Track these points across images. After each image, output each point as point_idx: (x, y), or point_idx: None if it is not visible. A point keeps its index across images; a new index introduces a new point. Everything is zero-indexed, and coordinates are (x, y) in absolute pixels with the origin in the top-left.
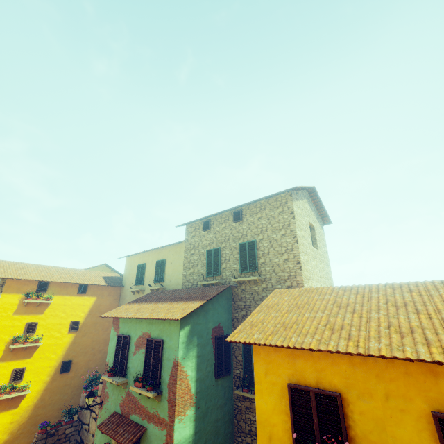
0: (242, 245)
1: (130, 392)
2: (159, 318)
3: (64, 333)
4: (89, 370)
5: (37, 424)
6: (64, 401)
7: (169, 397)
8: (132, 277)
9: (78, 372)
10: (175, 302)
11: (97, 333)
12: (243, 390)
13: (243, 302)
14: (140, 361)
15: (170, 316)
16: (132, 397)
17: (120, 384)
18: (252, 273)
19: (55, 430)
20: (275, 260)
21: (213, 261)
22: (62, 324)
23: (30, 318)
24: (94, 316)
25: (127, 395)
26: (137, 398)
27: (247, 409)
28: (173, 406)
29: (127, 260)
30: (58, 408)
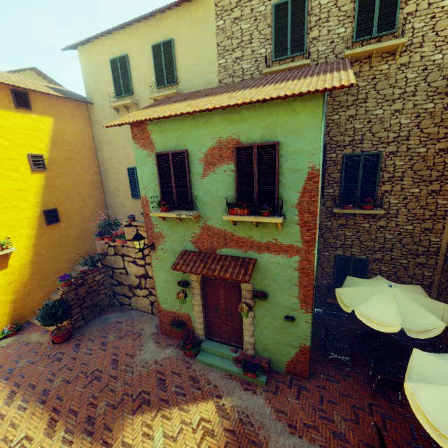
0: None
1: (210, 225)
2: (286, 94)
3: (25, 173)
4: (84, 219)
5: (45, 278)
6: (68, 253)
7: (302, 220)
8: (103, 85)
9: (71, 222)
10: (268, 85)
11: (77, 173)
12: (345, 208)
13: (351, 96)
14: (222, 184)
15: (316, 87)
16: (215, 231)
17: (192, 218)
18: (379, 40)
19: (83, 280)
20: (442, 3)
21: (290, 25)
22: (13, 159)
23: None
24: (62, 148)
25: (203, 229)
26: (228, 230)
27: (341, 227)
28: (311, 230)
29: (81, 54)
30: (64, 260)
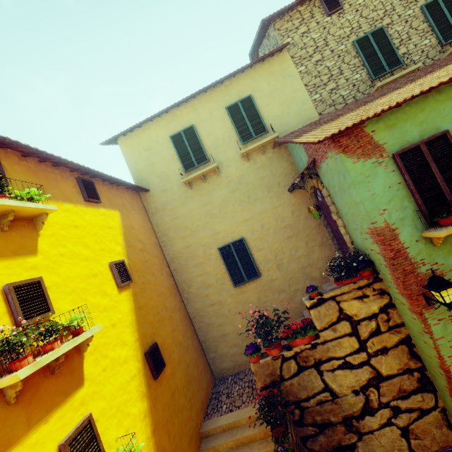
0: (430, 6)
1: None
2: None
3: (112, 294)
4: (180, 348)
5: None
6: (186, 422)
7: None
8: (163, 165)
9: (172, 361)
10: None
11: (155, 280)
12: None
13: None
14: None
15: None
16: None
17: None
18: None
19: None
20: None
21: (378, 50)
22: (95, 274)
23: (3, 273)
24: (135, 249)
25: None
26: None
27: None
28: None
29: (124, 144)
30: (187, 442)
